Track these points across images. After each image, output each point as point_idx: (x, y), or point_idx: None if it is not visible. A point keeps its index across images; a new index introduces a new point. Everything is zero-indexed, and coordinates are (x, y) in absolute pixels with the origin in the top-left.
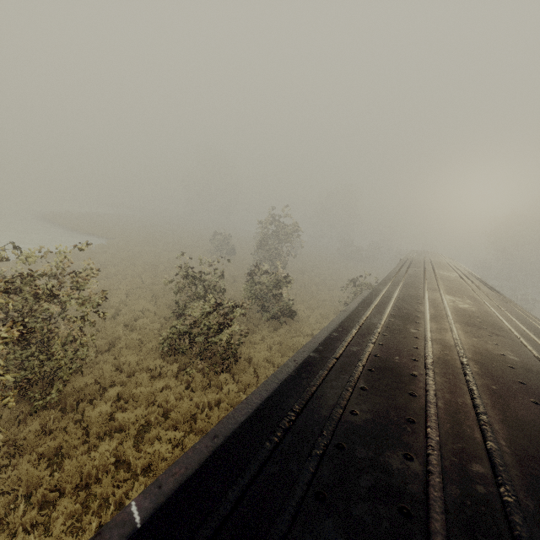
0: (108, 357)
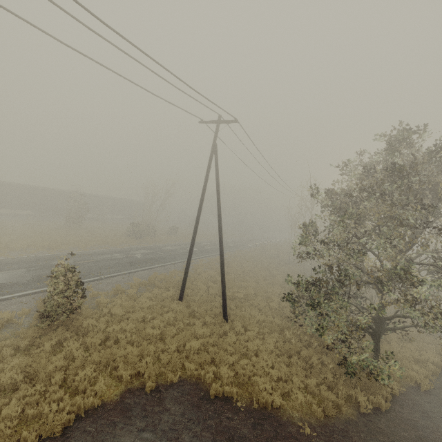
0: None
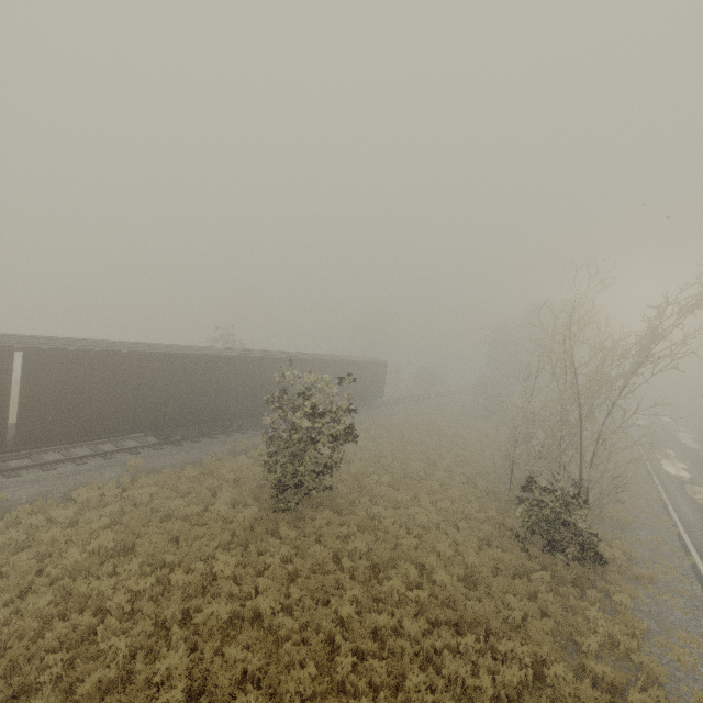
0: None
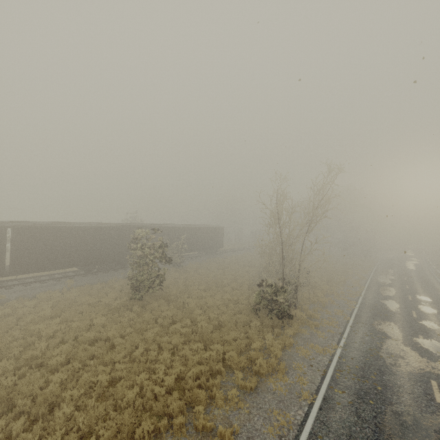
0: None
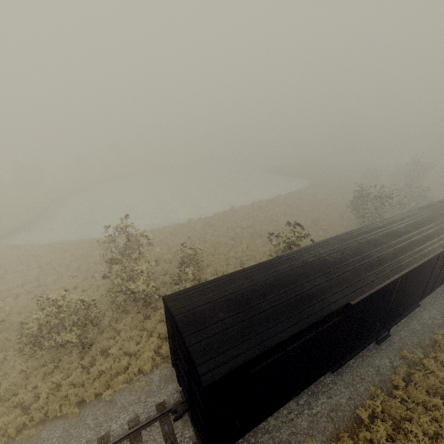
0: None
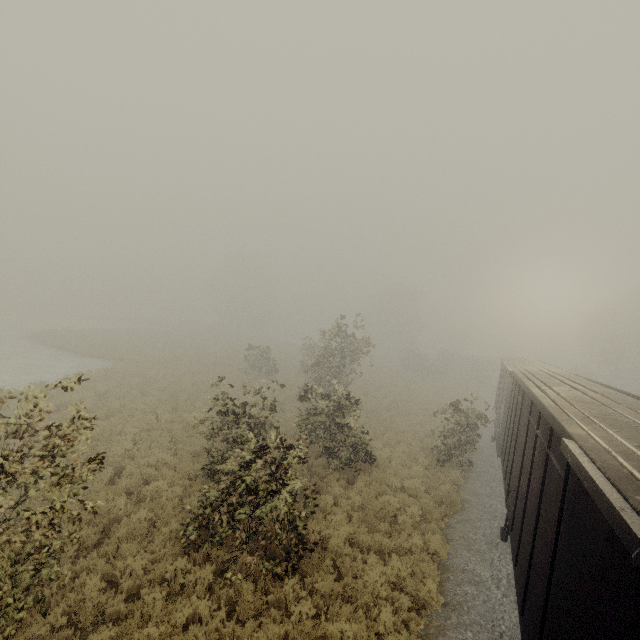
0: (97, 559)
